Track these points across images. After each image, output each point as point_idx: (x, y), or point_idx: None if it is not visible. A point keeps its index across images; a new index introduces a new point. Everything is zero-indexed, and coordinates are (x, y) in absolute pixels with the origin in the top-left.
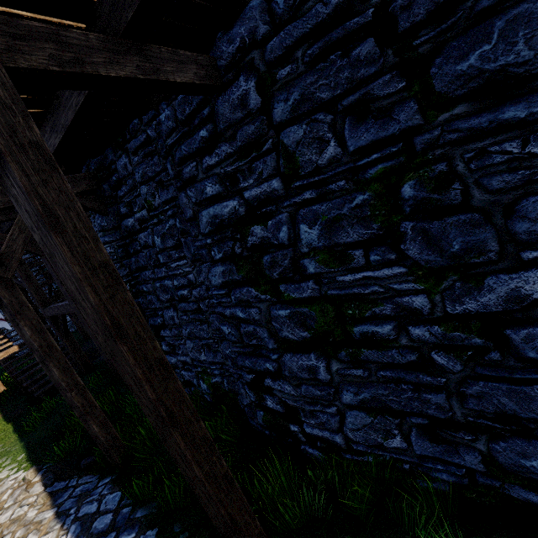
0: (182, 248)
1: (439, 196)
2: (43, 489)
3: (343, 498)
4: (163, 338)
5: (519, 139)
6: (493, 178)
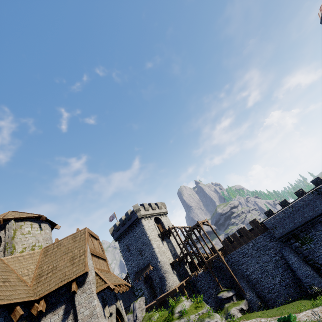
0: None
1: None
2: None
3: None
4: None
5: None
6: None
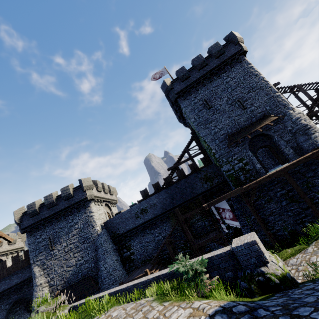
0: (271, 202)
1: (313, 185)
2: None
3: None
4: (268, 226)
5: (316, 180)
6: (317, 183)
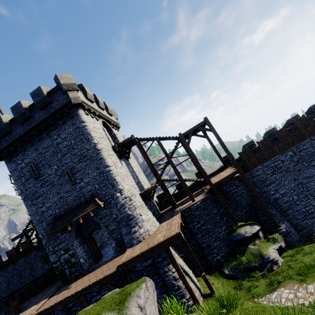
0: None
1: None
2: None
3: None
4: None
5: None
6: None
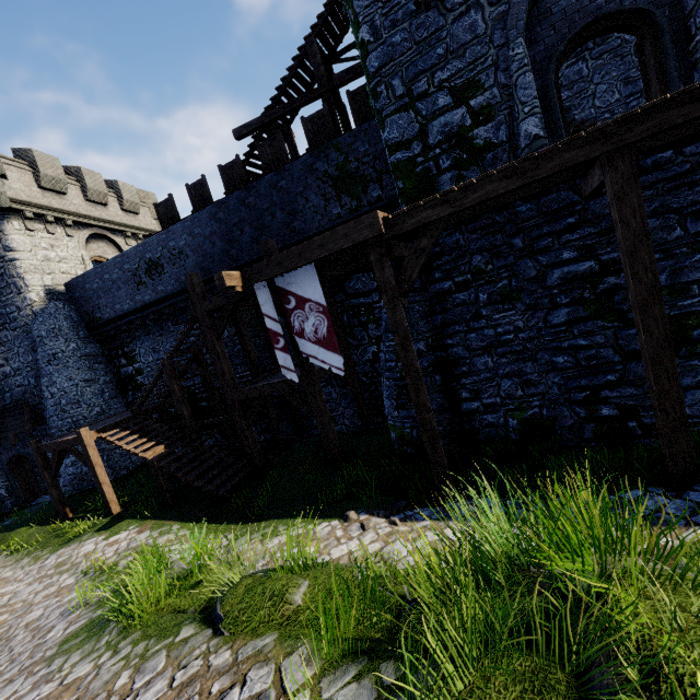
0: (513, 301)
1: None
2: (385, 519)
3: (694, 452)
4: (462, 386)
5: None
6: None
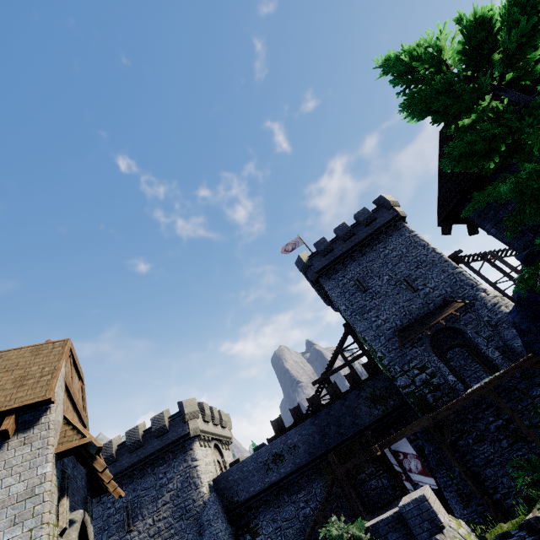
0: (483, 441)
1: None
2: None
3: None
4: (487, 487)
5: None
6: None
